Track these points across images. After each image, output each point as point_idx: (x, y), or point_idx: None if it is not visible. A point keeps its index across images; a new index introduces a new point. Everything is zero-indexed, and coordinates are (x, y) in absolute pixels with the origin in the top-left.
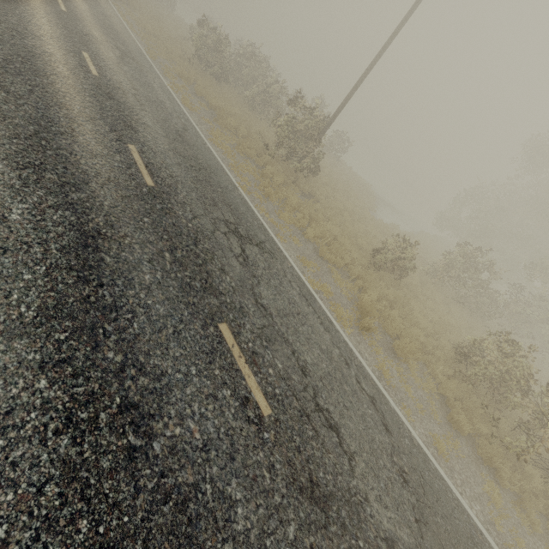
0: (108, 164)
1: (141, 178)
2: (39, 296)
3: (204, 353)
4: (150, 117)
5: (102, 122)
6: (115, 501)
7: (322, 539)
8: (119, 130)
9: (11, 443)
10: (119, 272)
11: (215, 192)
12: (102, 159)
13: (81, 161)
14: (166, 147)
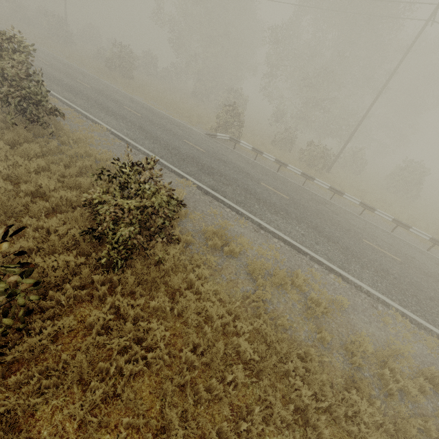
0: None
1: None
2: None
3: None
4: None
5: None
6: None
7: None
8: None
9: None
10: None
11: None
12: None
13: None
14: None
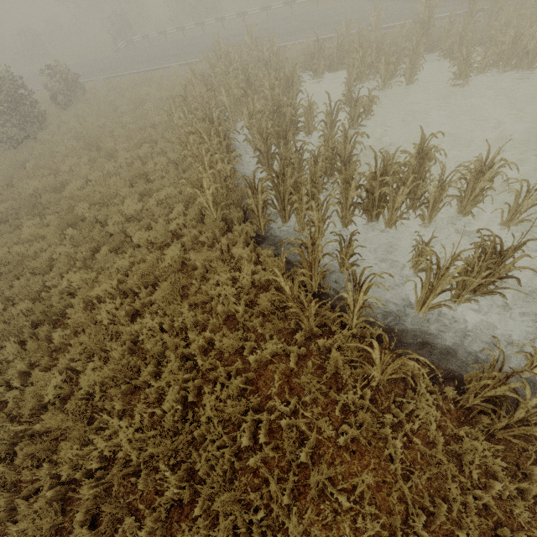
0: None
1: None
2: None
3: None
4: None
5: None
6: None
7: None
8: None
9: None
10: None
11: None
12: None
13: None
14: None
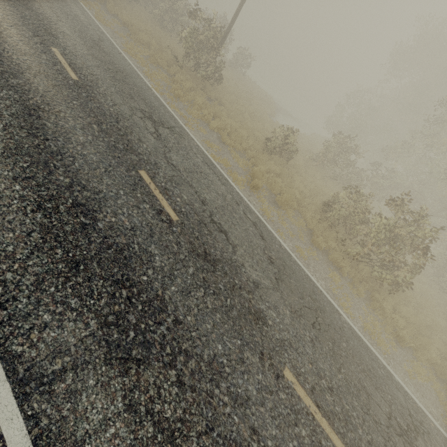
0: (37, 61)
1: (66, 74)
2: (3, 141)
3: (129, 185)
4: (67, 27)
5: (25, 28)
6: (77, 245)
7: (211, 276)
8: (41, 36)
9: (5, 213)
10: (59, 133)
11: (131, 89)
12: (31, 56)
13: (13, 57)
14: (85, 53)
